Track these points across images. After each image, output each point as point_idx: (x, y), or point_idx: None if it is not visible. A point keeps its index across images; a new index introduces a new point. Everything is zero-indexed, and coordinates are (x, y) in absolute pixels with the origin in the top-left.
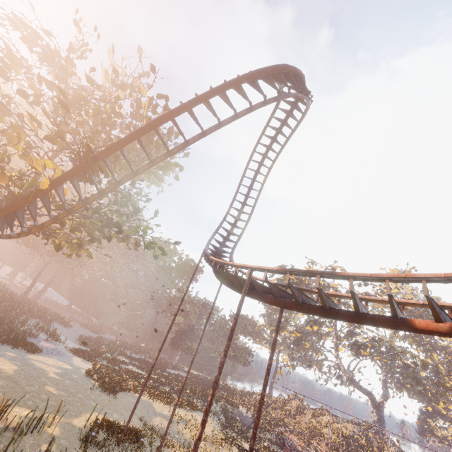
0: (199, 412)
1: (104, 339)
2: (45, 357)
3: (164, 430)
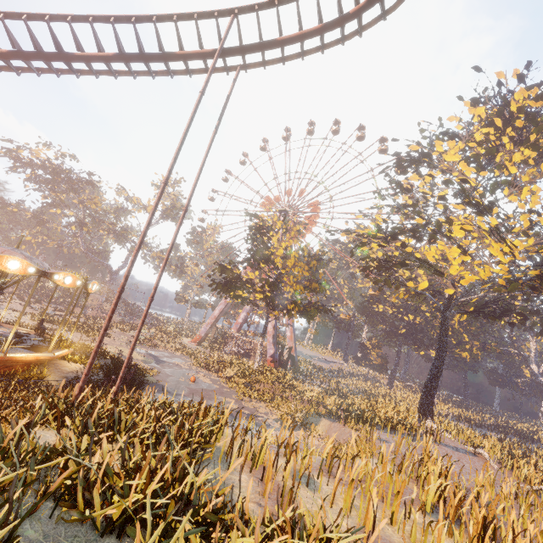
0: None
1: None
2: None
3: None
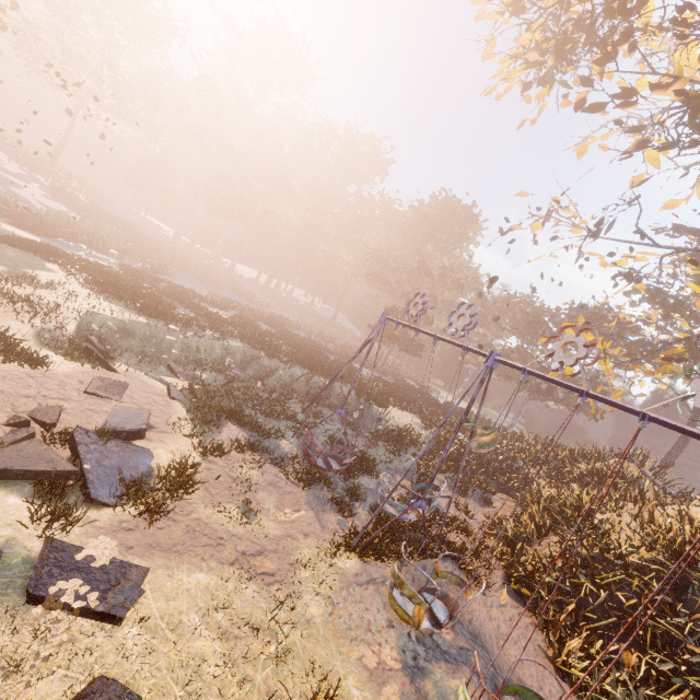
0: (149, 318)
1: (282, 317)
2: (30, 234)
3: None
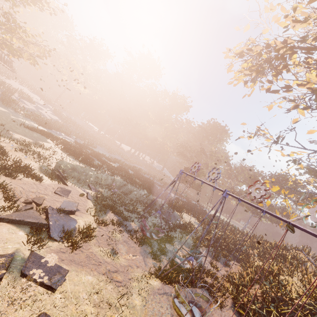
0: (83, 164)
1: (139, 168)
2: (43, 128)
3: (11, 135)
